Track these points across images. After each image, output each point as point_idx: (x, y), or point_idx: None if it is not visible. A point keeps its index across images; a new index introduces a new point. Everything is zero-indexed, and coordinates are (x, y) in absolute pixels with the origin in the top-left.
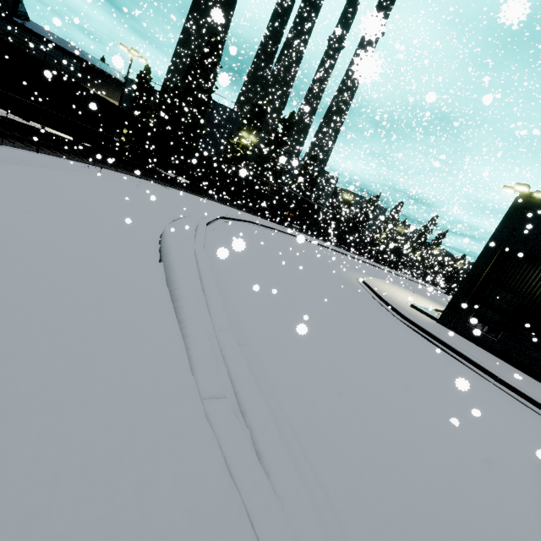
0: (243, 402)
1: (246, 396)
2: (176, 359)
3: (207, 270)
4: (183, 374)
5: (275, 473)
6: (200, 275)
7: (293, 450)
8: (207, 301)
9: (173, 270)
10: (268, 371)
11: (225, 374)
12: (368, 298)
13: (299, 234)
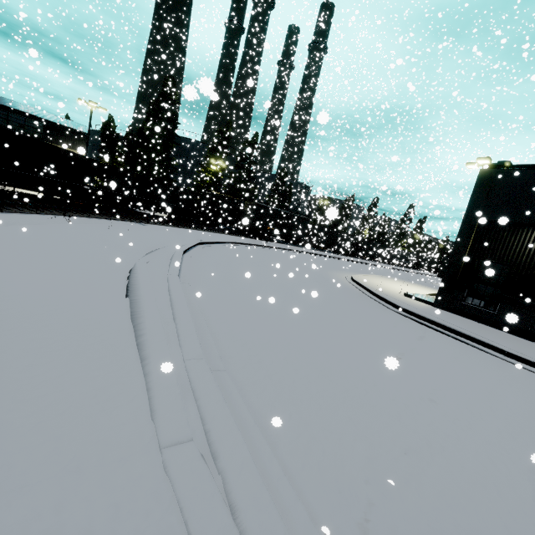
0: (214, 442)
1: (218, 433)
2: (132, 405)
3: (180, 298)
4: (139, 422)
5: (252, 530)
6: (172, 304)
7: (282, 488)
8: (177, 330)
9: (140, 304)
10: (251, 395)
11: (193, 411)
12: (360, 295)
13: (283, 246)
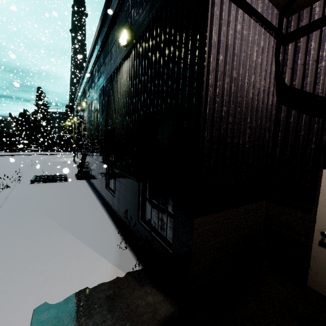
0: None
1: None
2: None
3: None
4: None
5: None
6: None
7: None
8: None
9: None
10: None
11: None
12: None
13: None
